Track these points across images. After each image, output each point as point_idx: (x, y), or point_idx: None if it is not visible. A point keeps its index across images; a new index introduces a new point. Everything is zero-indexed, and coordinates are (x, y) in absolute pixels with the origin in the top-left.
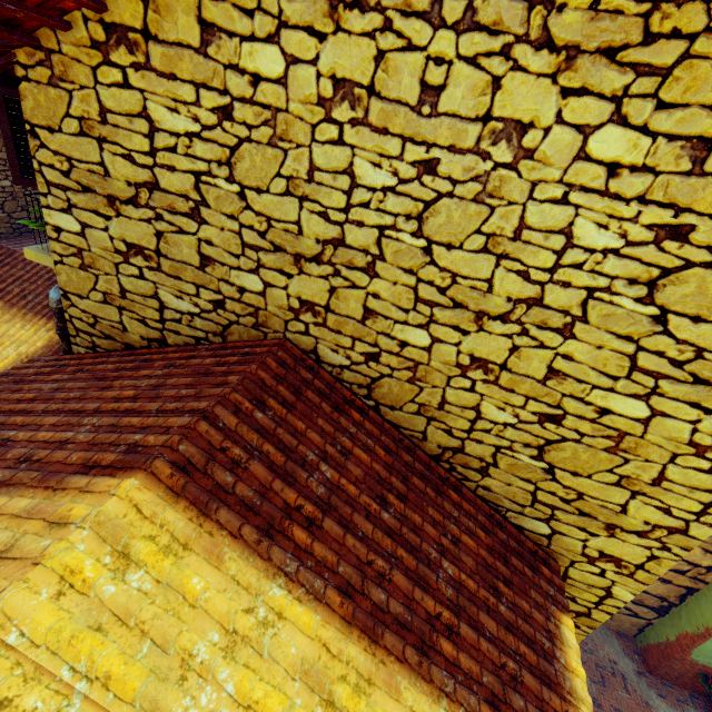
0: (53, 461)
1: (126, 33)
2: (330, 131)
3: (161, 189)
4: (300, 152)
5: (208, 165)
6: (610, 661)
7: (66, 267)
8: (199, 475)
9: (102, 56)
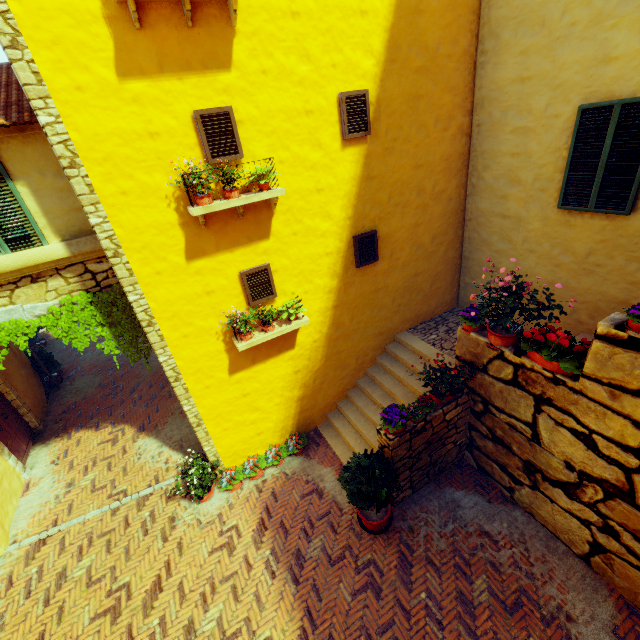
0: None
1: None
2: None
3: None
4: None
5: None
6: (559, 609)
7: None
8: None
9: None
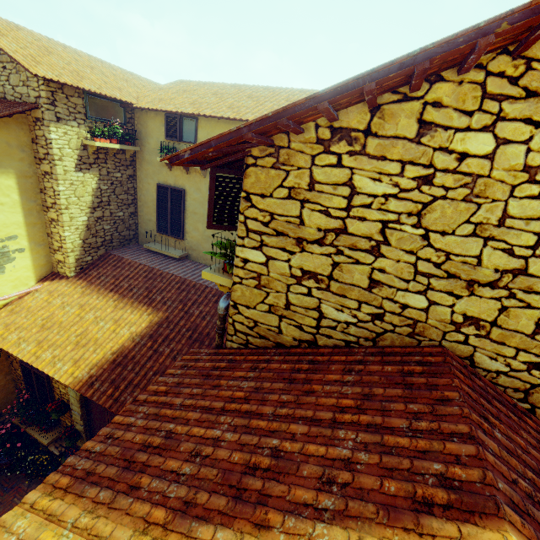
0: (366, 487)
1: (349, 133)
2: (531, 189)
3: (348, 233)
4: (494, 205)
5: (397, 216)
6: None
7: (242, 286)
8: (527, 518)
9: (323, 148)
